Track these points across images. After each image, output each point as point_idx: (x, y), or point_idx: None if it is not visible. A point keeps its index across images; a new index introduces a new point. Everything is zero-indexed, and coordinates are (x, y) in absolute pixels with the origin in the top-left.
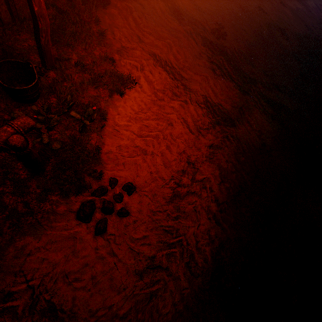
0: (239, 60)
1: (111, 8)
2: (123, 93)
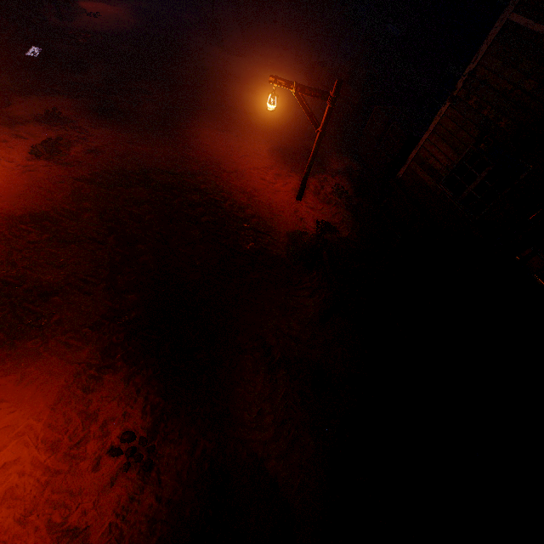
0: None
1: None
2: (77, 0)
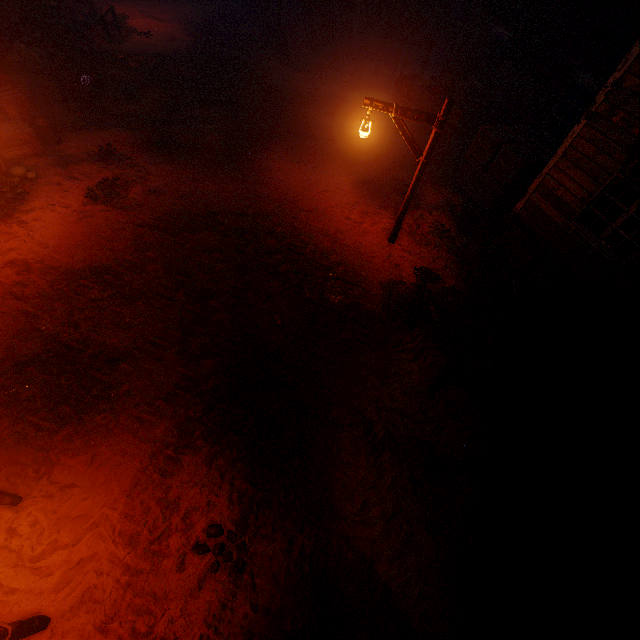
0: (174, 1)
1: (95, 2)
2: (126, 19)
